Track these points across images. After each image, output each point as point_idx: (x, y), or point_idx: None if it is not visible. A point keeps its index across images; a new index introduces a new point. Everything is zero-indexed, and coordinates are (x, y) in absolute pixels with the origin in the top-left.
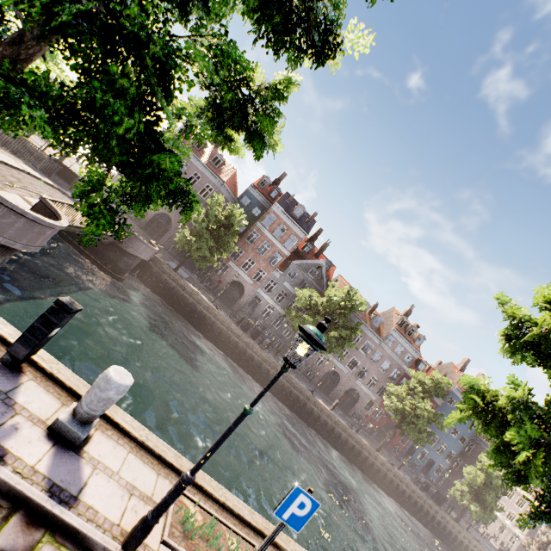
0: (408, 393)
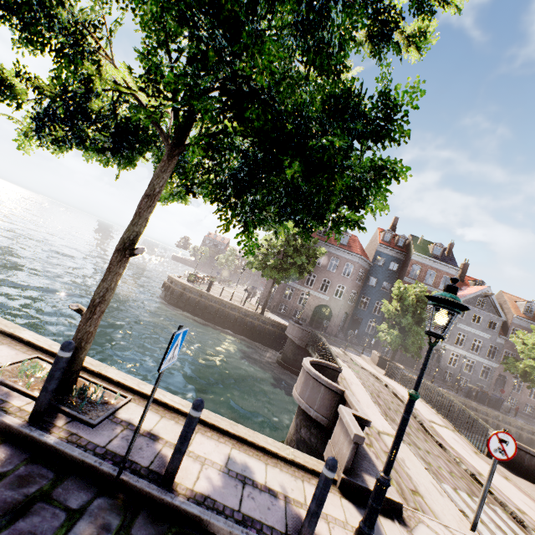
0: None
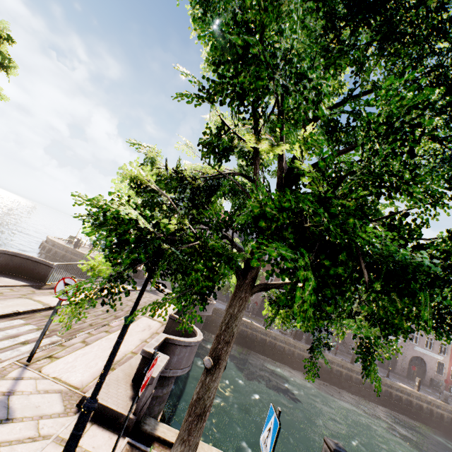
0: None
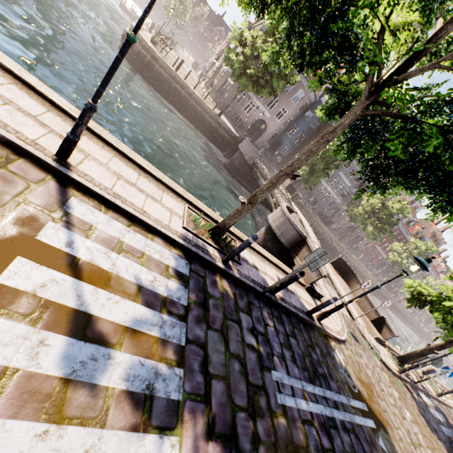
0: (405, 252)
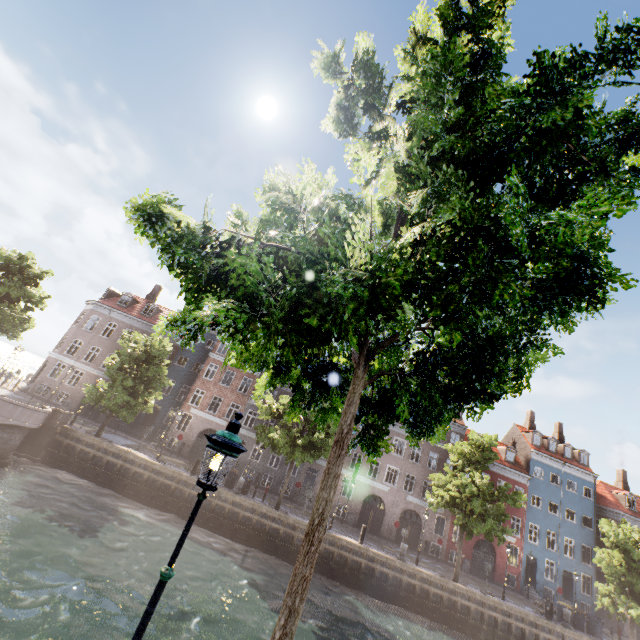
0: (455, 476)
